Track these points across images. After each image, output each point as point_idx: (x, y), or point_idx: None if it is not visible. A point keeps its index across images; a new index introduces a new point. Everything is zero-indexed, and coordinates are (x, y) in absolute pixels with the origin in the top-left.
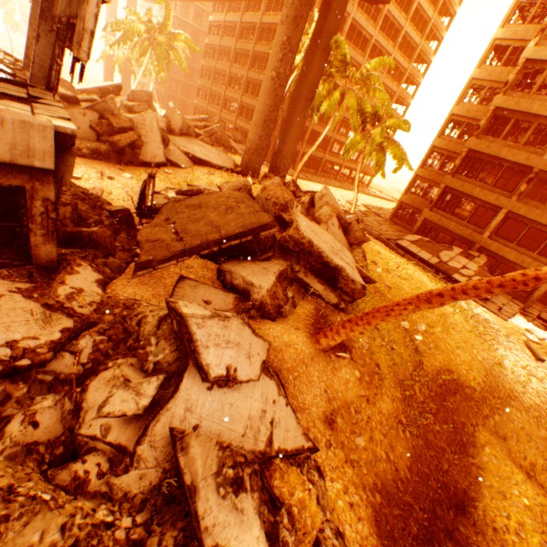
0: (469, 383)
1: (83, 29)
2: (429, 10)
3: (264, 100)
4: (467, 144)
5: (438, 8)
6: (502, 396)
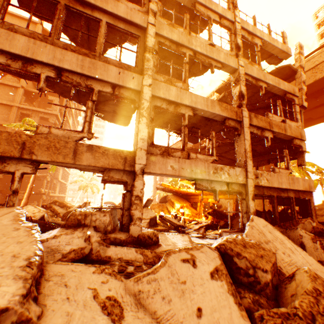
0: None
1: (303, 158)
2: None
3: None
4: None
5: None
6: None
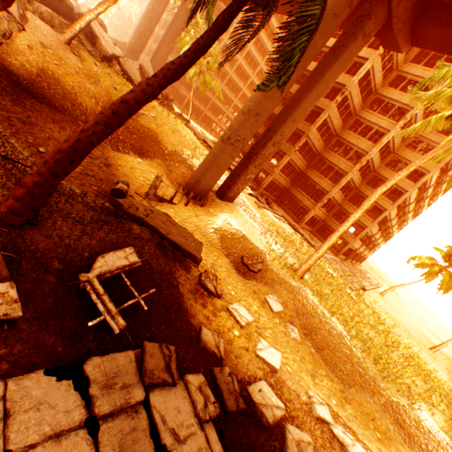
0: (166, 146)
1: None
2: None
3: (143, 21)
4: None
5: None
6: (183, 161)
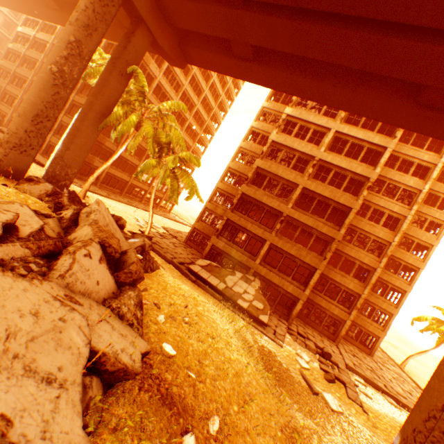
0: None
1: None
2: (213, 102)
3: (38, 91)
4: (241, 189)
5: (218, 104)
6: None
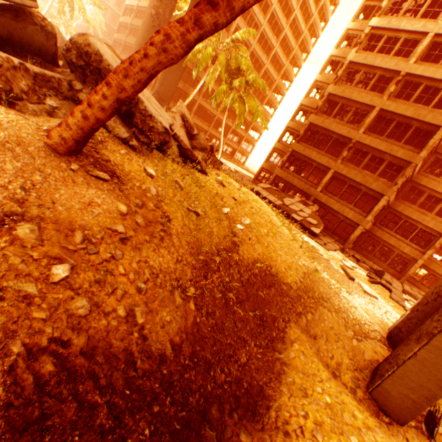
0: (287, 280)
1: None
2: (293, 42)
3: (143, 34)
4: (309, 119)
5: (298, 43)
6: (317, 297)
